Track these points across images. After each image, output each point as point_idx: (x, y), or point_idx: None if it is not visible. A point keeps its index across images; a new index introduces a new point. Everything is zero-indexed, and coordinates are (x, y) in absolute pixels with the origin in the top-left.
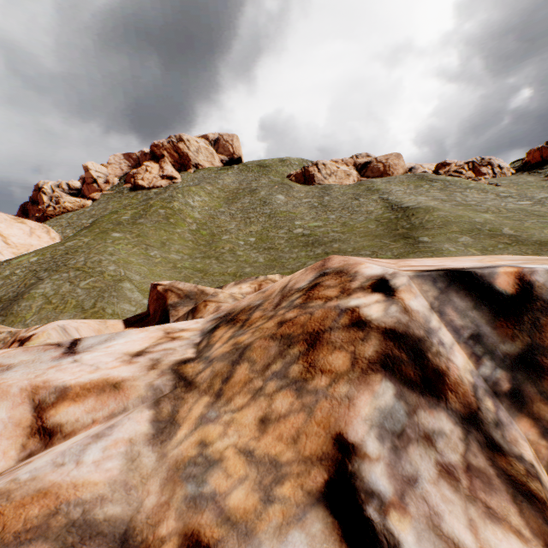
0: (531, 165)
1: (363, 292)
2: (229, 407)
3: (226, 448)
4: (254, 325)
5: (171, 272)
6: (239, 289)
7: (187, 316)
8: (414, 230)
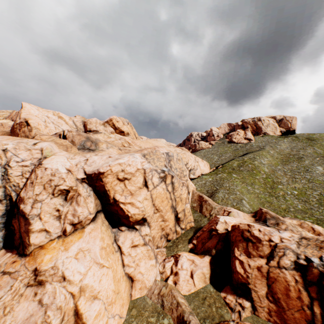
0: None
1: None
2: (307, 249)
3: (307, 252)
4: (310, 242)
5: (257, 199)
6: (291, 221)
7: (274, 224)
8: None
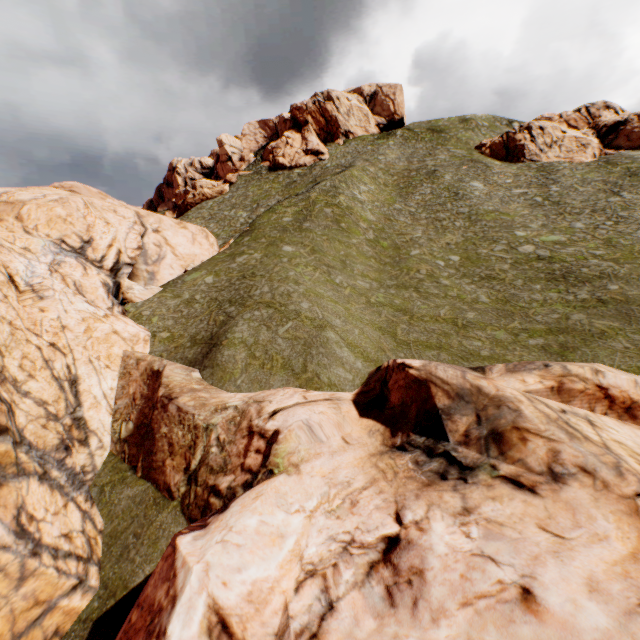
0: None
1: None
2: None
3: None
4: None
5: (369, 312)
6: (522, 384)
7: (486, 445)
8: None
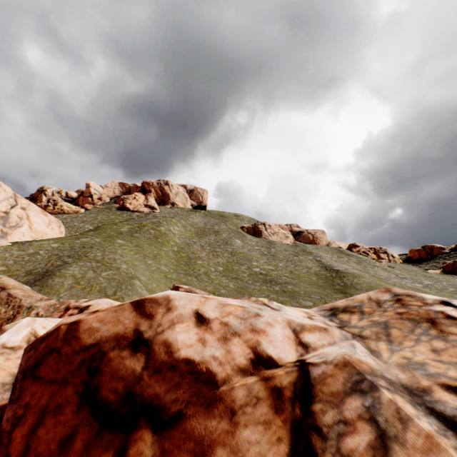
0: (413, 260)
1: (439, 305)
2: (404, 345)
3: (423, 359)
4: (375, 314)
5: (165, 280)
6: None
7: None
8: (348, 288)
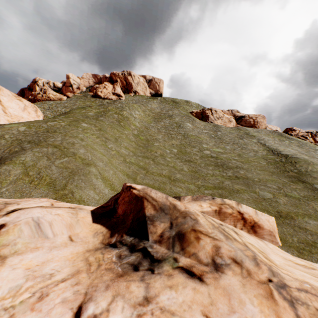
0: None
1: None
2: None
3: None
4: None
5: (123, 165)
6: (200, 207)
7: (173, 242)
8: (304, 176)
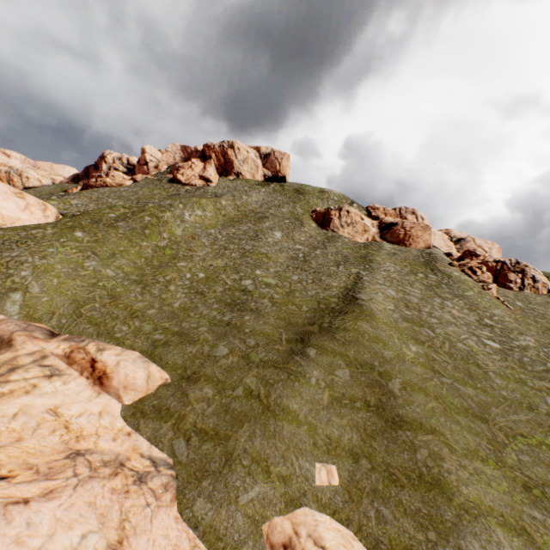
0: None
1: None
2: None
3: None
4: None
5: (82, 290)
6: (55, 348)
7: None
8: (322, 335)
